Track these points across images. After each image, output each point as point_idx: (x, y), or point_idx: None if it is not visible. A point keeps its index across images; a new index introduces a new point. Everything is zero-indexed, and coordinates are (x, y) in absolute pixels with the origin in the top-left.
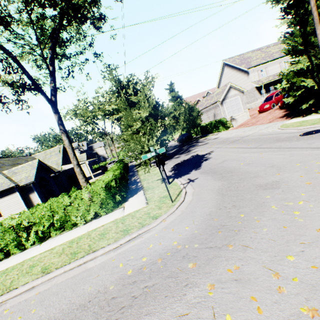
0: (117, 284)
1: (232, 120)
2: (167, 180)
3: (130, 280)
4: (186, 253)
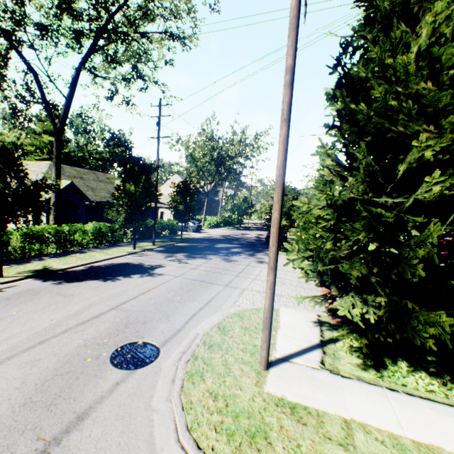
0: None
1: None
2: None
3: None
4: None
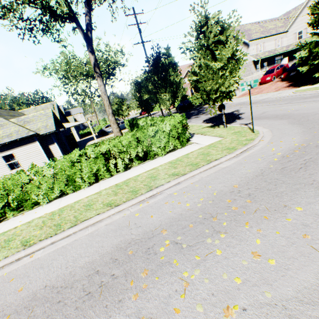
0: (274, 164)
1: (236, 89)
2: (225, 124)
3: (283, 161)
4: (315, 145)
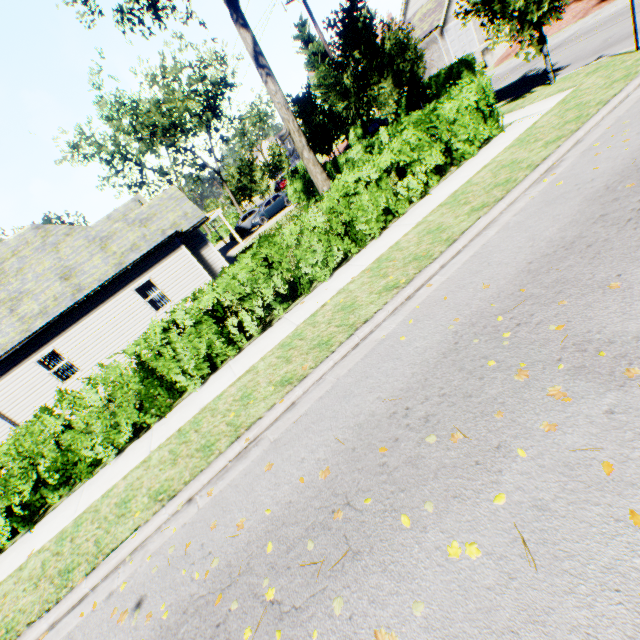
0: None
1: (485, 53)
2: (552, 75)
3: None
4: None
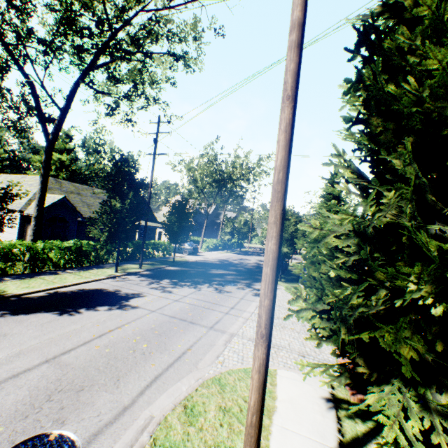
0: None
1: None
2: None
3: None
4: None
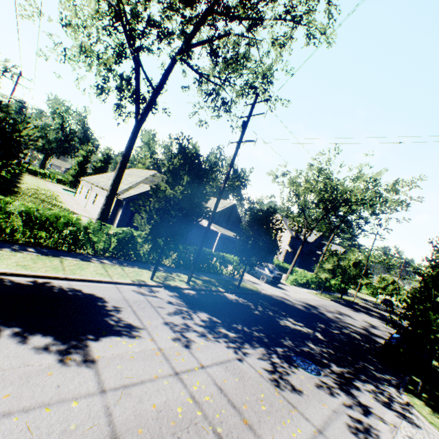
0: None
1: None
2: None
3: None
4: None
